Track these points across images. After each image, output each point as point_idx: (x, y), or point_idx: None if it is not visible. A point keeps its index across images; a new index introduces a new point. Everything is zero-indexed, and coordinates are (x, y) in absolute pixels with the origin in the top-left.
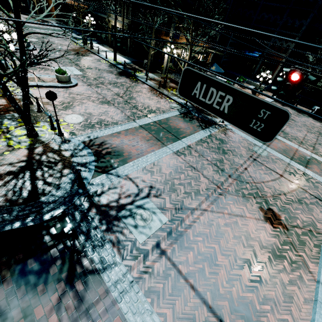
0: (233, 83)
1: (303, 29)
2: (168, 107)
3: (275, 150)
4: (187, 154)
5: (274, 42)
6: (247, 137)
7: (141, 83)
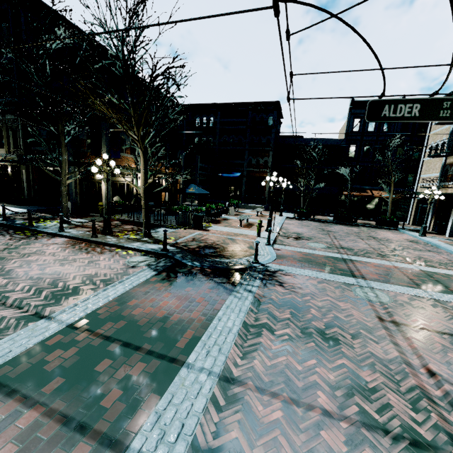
0: (227, 208)
1: (273, 144)
2: (122, 266)
3: (382, 280)
4: (242, 437)
5: (250, 160)
6: (320, 274)
7: (45, 237)
